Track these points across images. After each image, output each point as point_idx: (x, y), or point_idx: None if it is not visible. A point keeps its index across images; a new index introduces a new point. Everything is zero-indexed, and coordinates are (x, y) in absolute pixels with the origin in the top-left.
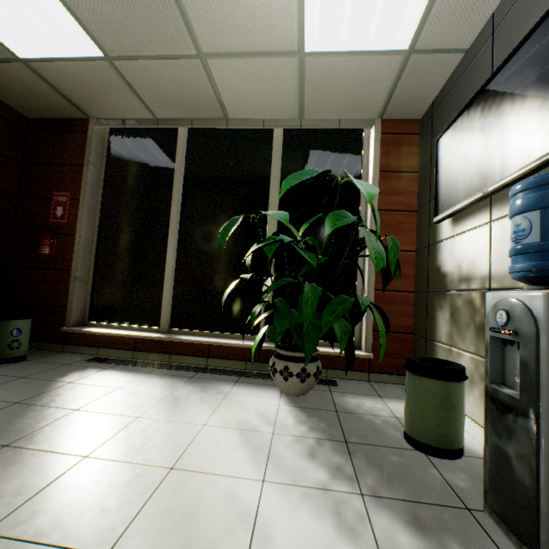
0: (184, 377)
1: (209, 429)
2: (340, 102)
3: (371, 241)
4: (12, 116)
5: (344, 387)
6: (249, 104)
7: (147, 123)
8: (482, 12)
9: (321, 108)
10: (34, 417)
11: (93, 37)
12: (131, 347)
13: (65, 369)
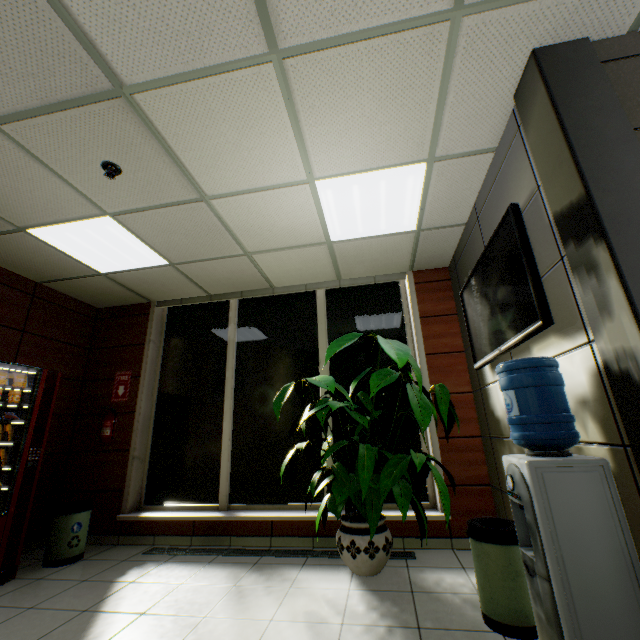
0: (248, 563)
1: (277, 624)
2: (371, 265)
3: (416, 396)
4: (85, 309)
5: (423, 559)
6: (291, 276)
7: (202, 300)
8: (465, 204)
9: (355, 271)
10: (105, 625)
11: (161, 254)
12: (189, 532)
13: (124, 566)
